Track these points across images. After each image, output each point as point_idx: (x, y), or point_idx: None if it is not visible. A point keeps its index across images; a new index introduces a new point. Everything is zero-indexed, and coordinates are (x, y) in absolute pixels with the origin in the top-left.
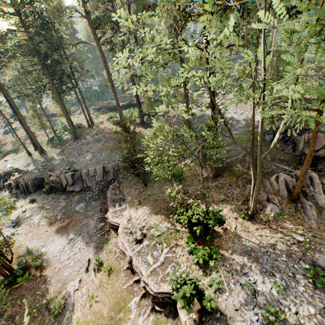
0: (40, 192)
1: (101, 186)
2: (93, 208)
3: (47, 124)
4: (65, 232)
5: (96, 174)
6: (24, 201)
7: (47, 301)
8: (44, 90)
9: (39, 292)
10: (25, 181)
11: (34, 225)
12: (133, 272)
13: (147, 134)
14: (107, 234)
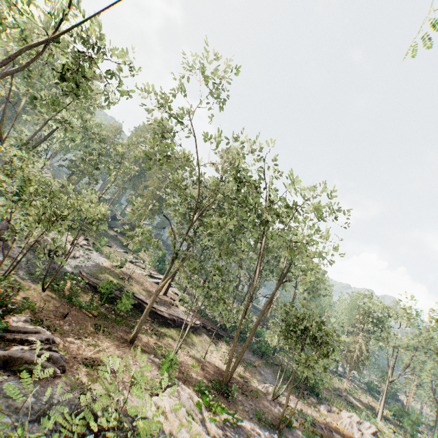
0: None
1: None
2: None
3: None
4: None
5: None
6: None
7: None
8: None
9: None
10: None
11: None
12: None
13: None
14: None
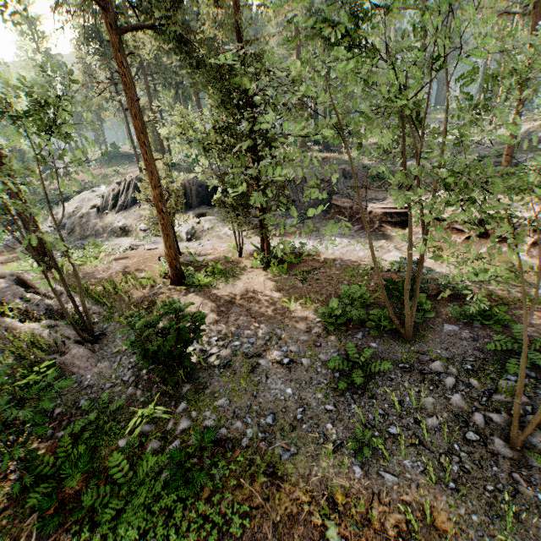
0: (207, 207)
1: (312, 201)
2: (315, 223)
3: (164, 145)
4: (298, 237)
5: (304, 183)
6: (185, 216)
7: (371, 267)
8: (170, 88)
9: (340, 266)
10: (186, 184)
11: (229, 236)
12: (483, 238)
13: (343, 158)
14: (380, 231)
